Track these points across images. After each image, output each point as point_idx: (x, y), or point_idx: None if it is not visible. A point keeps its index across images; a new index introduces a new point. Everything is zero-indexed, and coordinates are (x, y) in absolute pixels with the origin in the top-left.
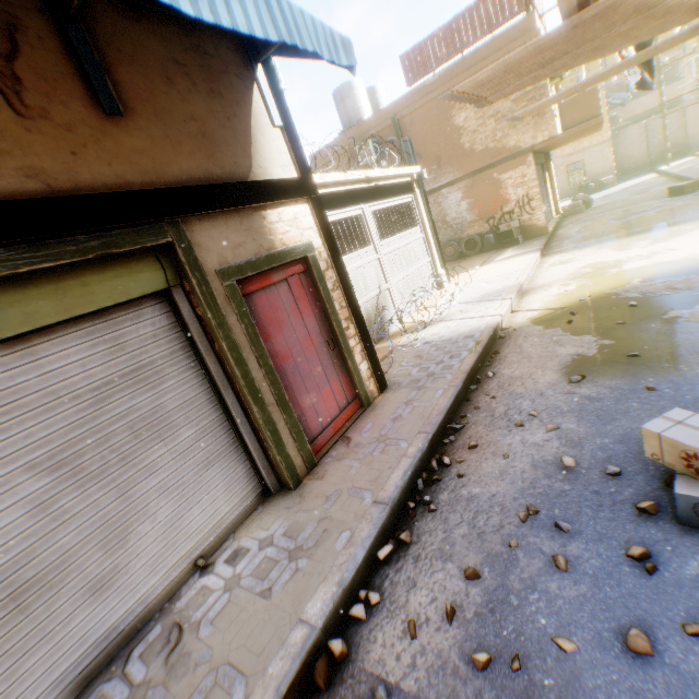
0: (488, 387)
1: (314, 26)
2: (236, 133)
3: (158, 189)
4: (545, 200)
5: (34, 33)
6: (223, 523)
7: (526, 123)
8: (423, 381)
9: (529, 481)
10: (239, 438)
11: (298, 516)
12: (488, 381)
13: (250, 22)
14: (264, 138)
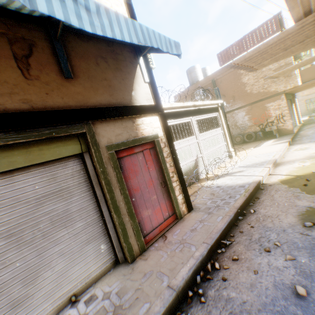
0: (250, 219)
1: (159, 37)
2: (126, 85)
3: (82, 108)
4: (292, 116)
5: (40, 47)
6: (90, 276)
7: (280, 80)
8: (212, 209)
9: (270, 297)
10: (106, 230)
11: (127, 282)
12: (250, 215)
13: (123, 35)
14: (139, 87)
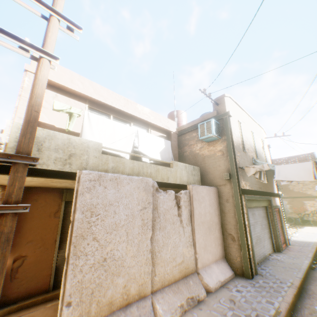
0: None
1: None
2: (272, 185)
3: (270, 192)
4: None
5: None
6: (270, 250)
7: (314, 189)
8: (301, 246)
9: None
10: (271, 236)
11: (287, 254)
12: None
13: None
14: (274, 186)
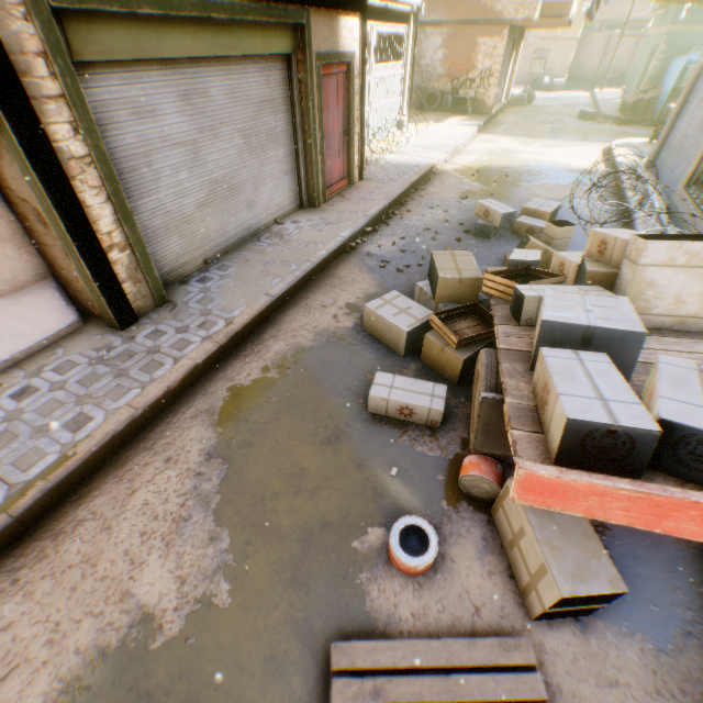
0: (421, 193)
1: None
2: None
3: None
4: (503, 81)
5: None
6: (285, 209)
7: None
8: (386, 181)
9: (430, 223)
10: (298, 167)
11: (324, 215)
12: (421, 191)
13: None
14: None
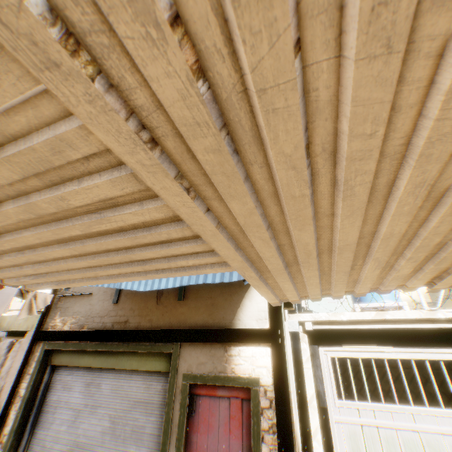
0: None
1: None
2: (232, 301)
3: (177, 329)
4: None
5: None
6: None
7: None
8: None
9: None
10: None
11: None
12: None
13: (169, 283)
14: (251, 302)
